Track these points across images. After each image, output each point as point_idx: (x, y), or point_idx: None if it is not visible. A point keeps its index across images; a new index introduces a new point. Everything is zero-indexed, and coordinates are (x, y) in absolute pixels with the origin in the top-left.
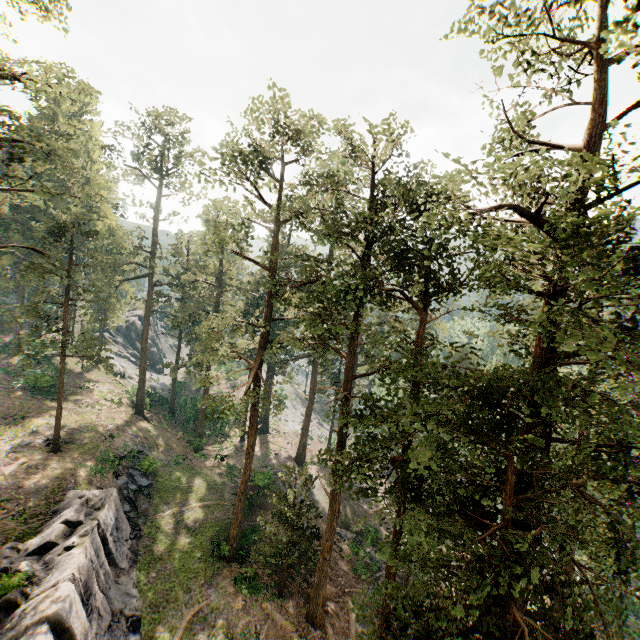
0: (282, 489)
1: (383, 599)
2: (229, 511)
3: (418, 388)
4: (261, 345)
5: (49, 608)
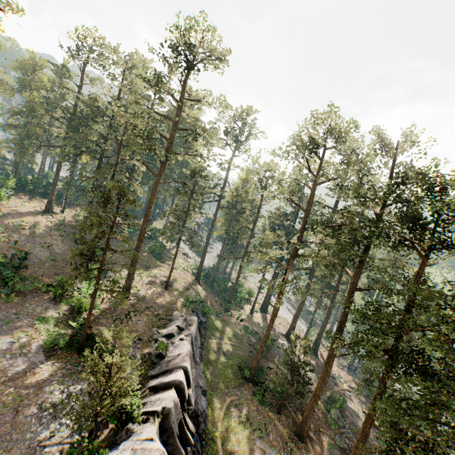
0: (277, 351)
1: (359, 437)
2: (246, 353)
3: (411, 306)
4: (293, 256)
5: (182, 363)
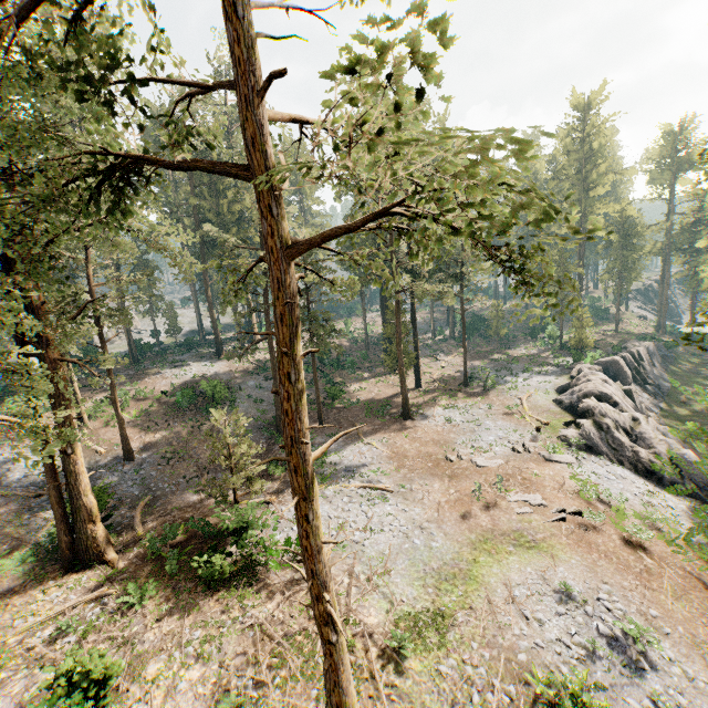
0: None
1: None
2: None
3: None
4: None
5: (633, 348)
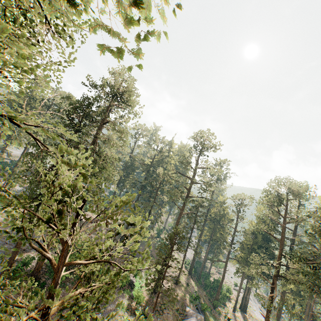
0: None
1: None
2: None
3: None
4: (276, 276)
5: None
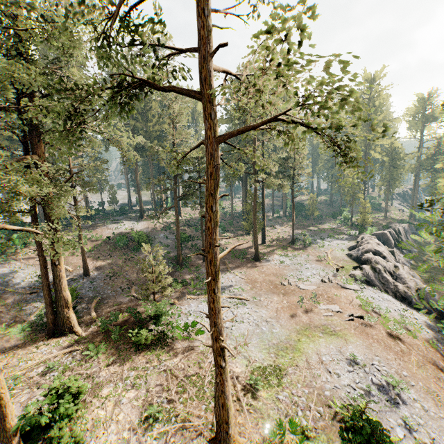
0: None
1: None
2: None
3: None
4: None
5: (395, 227)
